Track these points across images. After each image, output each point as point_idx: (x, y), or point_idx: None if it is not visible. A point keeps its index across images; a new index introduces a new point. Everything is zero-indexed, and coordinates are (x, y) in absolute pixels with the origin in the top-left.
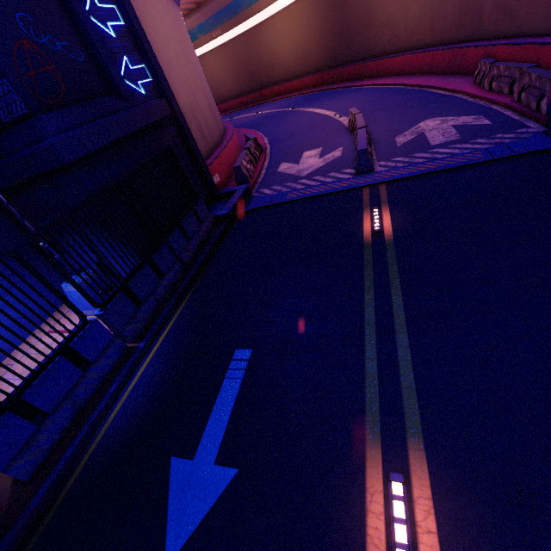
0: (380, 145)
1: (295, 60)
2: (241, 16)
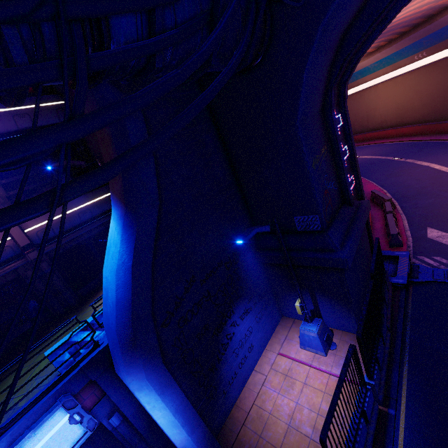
0: None
1: (394, 115)
2: None
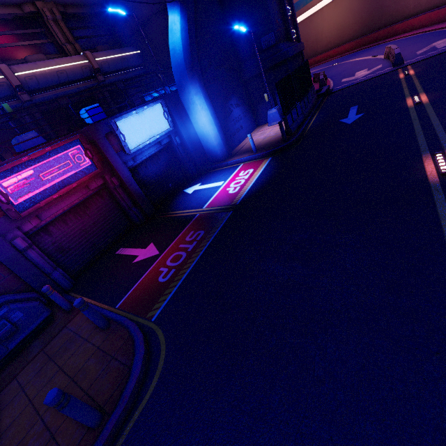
0: (407, 57)
1: (336, 35)
2: (298, 13)
